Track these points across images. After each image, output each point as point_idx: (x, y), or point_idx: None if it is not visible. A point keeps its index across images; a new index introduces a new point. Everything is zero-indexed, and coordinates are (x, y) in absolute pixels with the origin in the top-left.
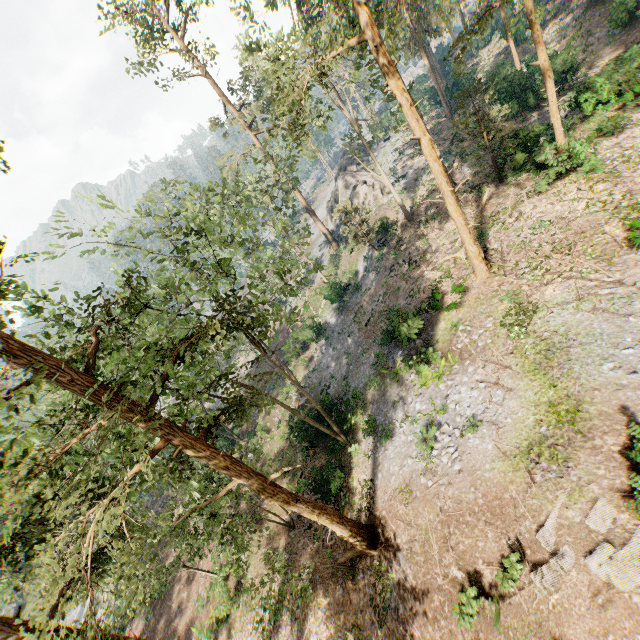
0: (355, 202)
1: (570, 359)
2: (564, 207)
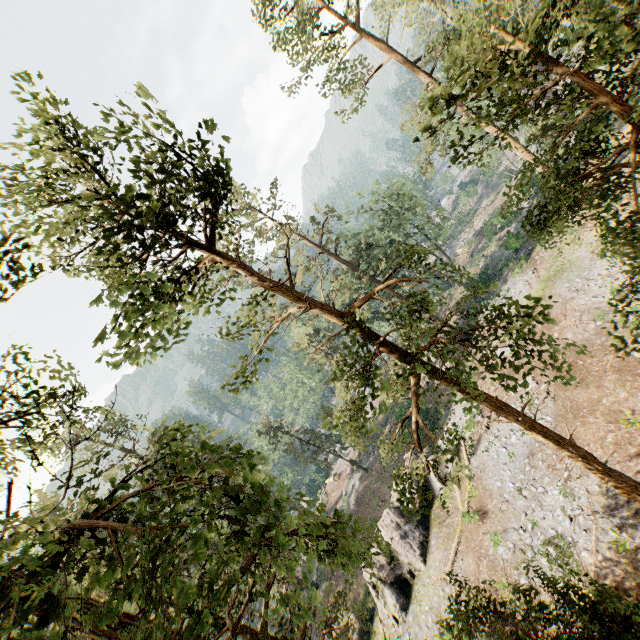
0: None
1: (559, 278)
2: None
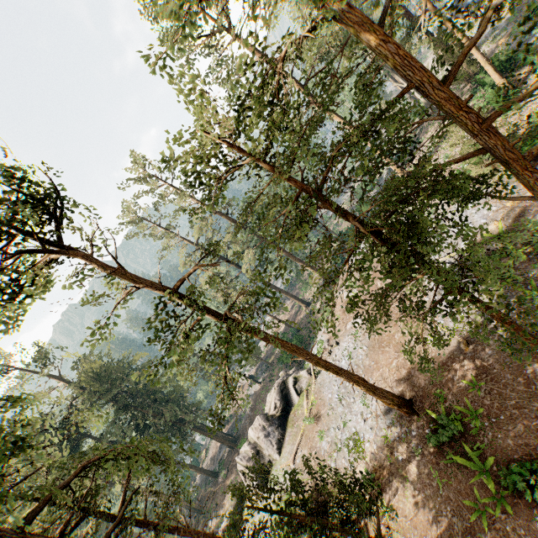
0: None
1: None
2: None
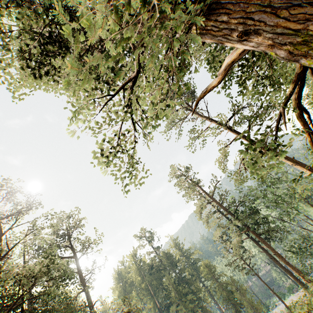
0: None
1: None
2: None
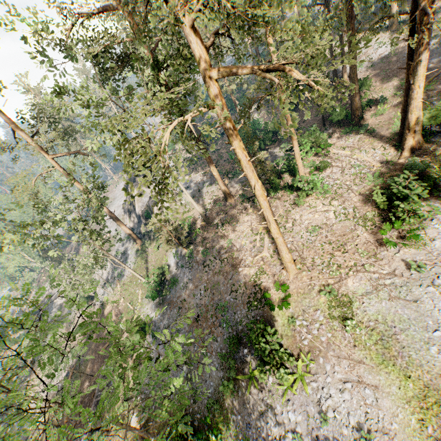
0: (155, 208)
1: (403, 346)
2: (321, 216)
